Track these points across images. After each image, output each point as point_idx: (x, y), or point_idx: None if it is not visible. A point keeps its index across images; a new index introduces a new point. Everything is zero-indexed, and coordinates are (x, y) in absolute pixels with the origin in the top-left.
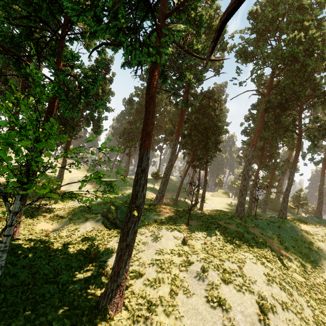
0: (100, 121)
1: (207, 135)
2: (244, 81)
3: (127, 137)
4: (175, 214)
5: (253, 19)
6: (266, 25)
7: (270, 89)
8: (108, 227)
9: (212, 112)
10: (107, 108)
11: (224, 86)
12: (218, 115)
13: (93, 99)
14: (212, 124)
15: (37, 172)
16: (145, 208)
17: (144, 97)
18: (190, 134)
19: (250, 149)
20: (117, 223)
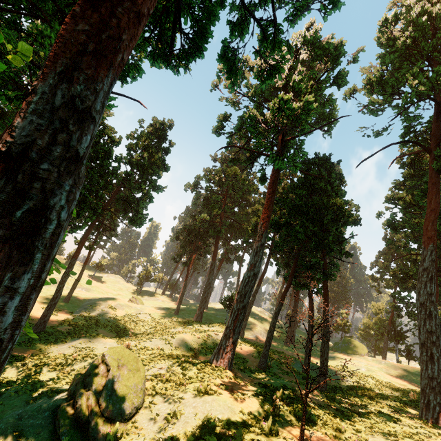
0: (140, 204)
1: (321, 223)
2: (383, 128)
3: (187, 237)
4: (262, 402)
5: (383, 45)
6: (413, 38)
7: (438, 139)
8: (59, 438)
9: (326, 185)
10: (155, 187)
11: (335, 169)
12: (338, 192)
13: (138, 176)
14: (330, 201)
15: (44, 287)
16: (188, 374)
17: (216, 179)
18: (288, 223)
19: (423, 247)
20: (92, 424)
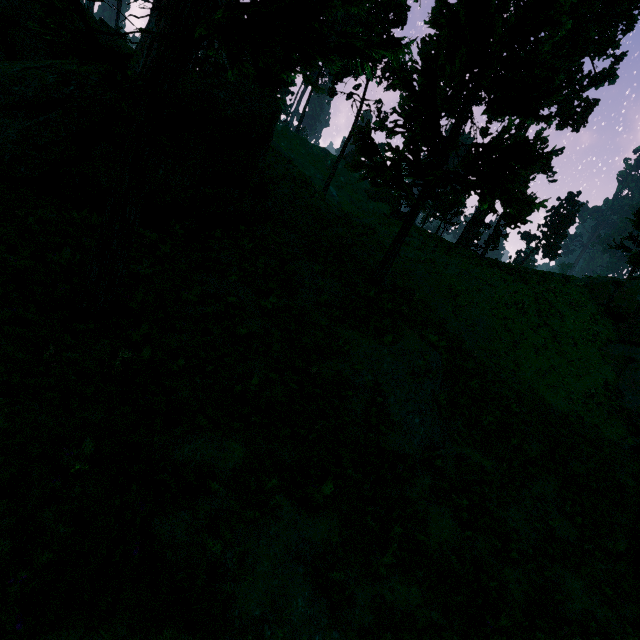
0: None
1: None
2: None
3: None
4: None
5: None
6: None
7: None
8: None
9: None
10: None
11: None
12: None
13: None
14: None
15: None
16: None
17: None
18: None
19: None
20: None
